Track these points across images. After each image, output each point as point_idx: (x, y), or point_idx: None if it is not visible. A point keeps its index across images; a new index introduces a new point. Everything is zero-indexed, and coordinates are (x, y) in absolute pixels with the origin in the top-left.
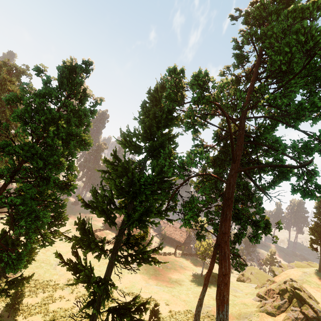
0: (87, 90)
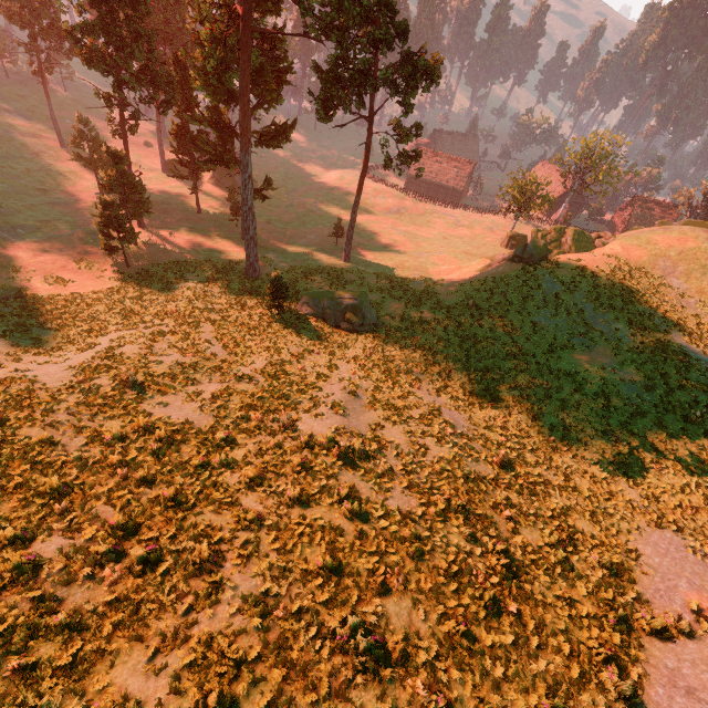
0: None
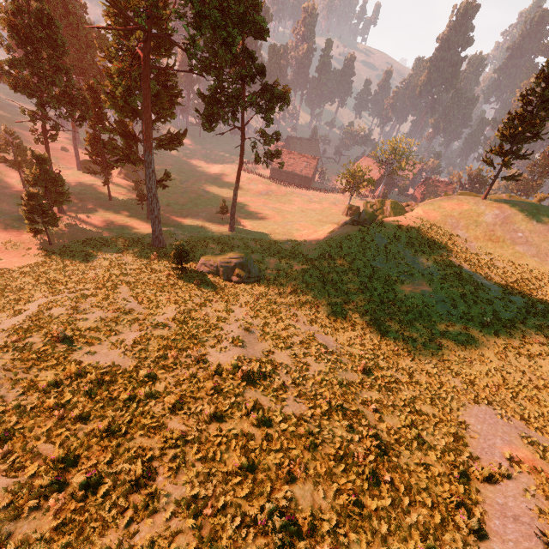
0: None
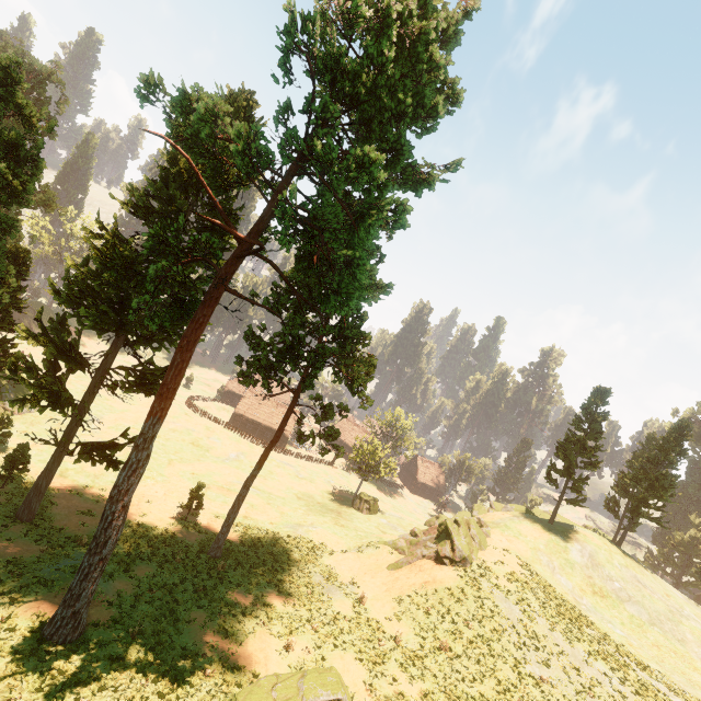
0: (27, 106)
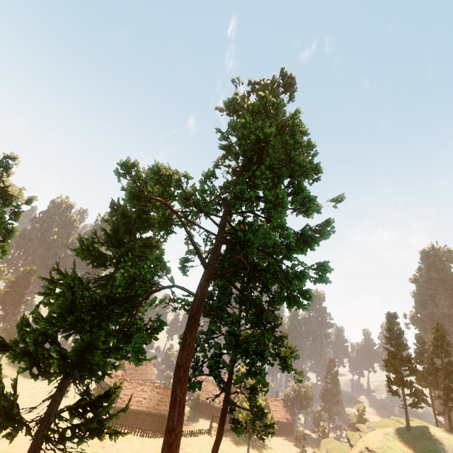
0: (12, 187)
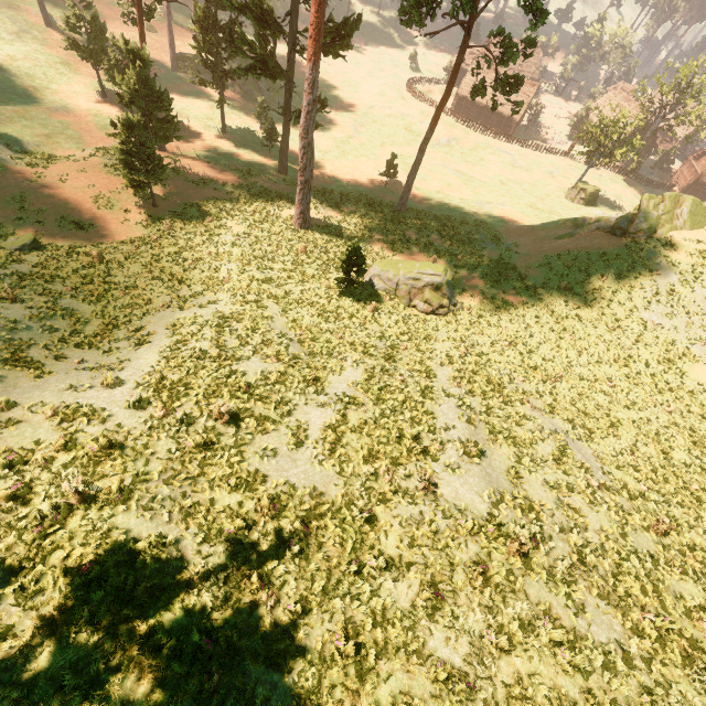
0: None
